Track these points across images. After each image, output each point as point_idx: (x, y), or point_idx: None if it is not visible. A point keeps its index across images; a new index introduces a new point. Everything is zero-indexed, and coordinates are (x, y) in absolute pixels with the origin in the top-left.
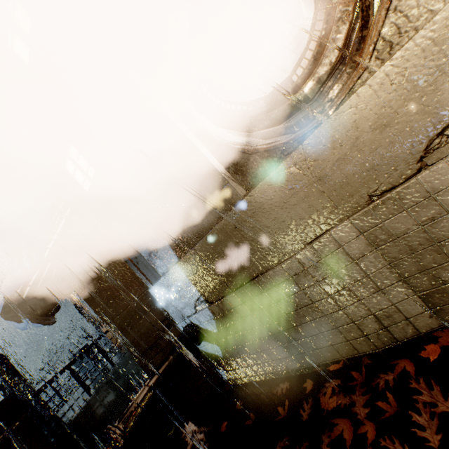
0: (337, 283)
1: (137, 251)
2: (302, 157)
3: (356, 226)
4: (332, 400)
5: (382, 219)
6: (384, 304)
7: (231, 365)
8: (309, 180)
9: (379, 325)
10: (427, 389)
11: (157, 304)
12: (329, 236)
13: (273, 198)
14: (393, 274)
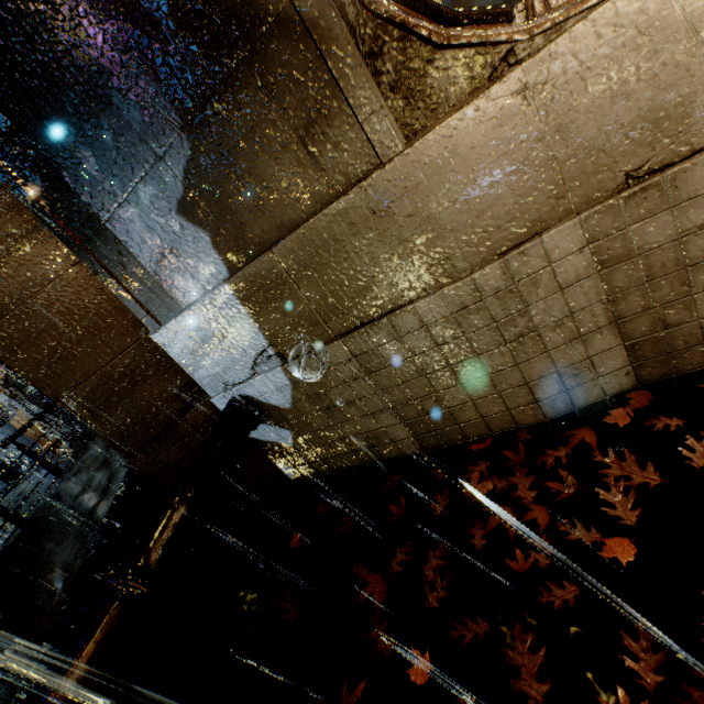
0: (525, 324)
1: (126, 252)
2: (544, 75)
3: (585, 231)
4: (480, 487)
5: (631, 221)
6: (578, 358)
7: (305, 457)
8: (539, 130)
9: (560, 387)
10: (618, 460)
11: (168, 364)
12: (539, 243)
13: (463, 159)
14: (606, 313)
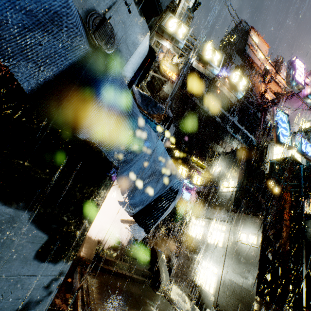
0: None
1: None
2: None
3: None
4: None
5: None
6: None
7: None
8: None
9: None
10: None
11: None
12: None
13: None
14: None
